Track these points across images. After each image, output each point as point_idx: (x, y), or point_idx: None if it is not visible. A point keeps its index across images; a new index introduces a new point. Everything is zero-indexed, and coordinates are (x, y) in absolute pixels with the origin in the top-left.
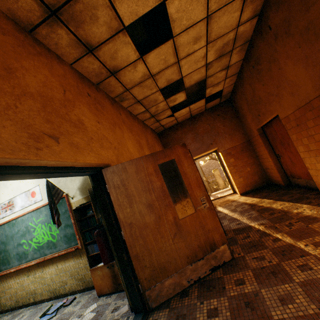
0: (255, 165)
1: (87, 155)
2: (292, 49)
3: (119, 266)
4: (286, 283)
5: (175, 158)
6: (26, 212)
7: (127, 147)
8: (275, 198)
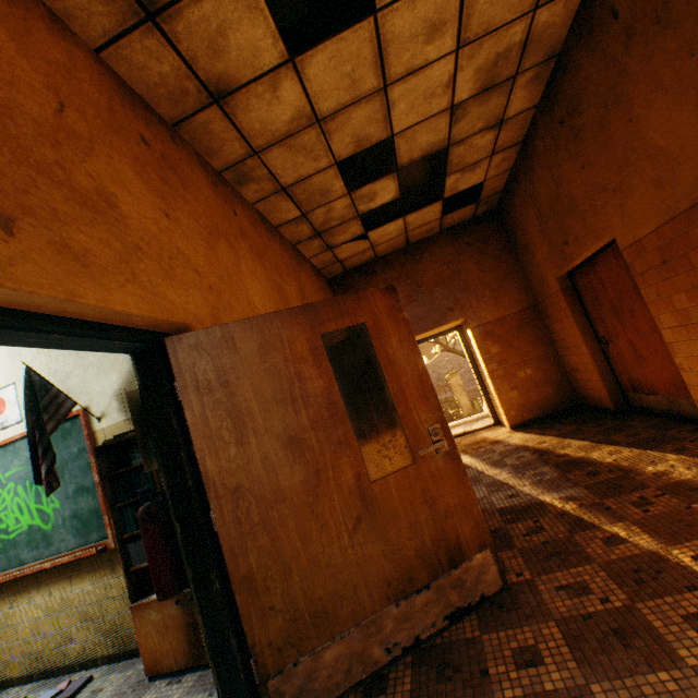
0: (548, 362)
1: (115, 288)
2: (670, 62)
3: (199, 608)
4: (660, 667)
5: (366, 322)
6: None
7: (247, 294)
8: (595, 438)
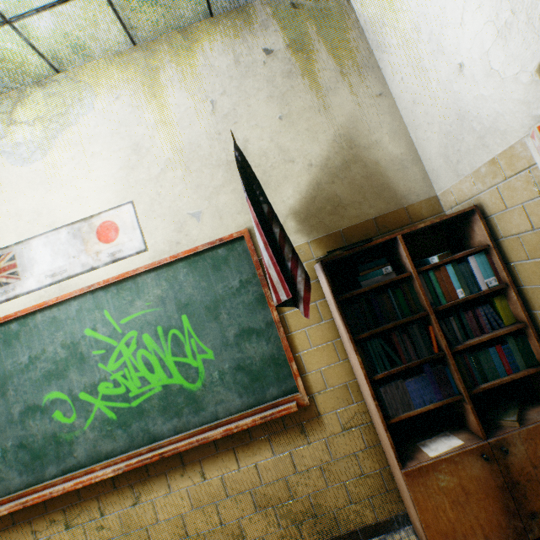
0: None
1: None
2: None
3: None
4: None
5: None
6: (75, 291)
7: None
8: None
